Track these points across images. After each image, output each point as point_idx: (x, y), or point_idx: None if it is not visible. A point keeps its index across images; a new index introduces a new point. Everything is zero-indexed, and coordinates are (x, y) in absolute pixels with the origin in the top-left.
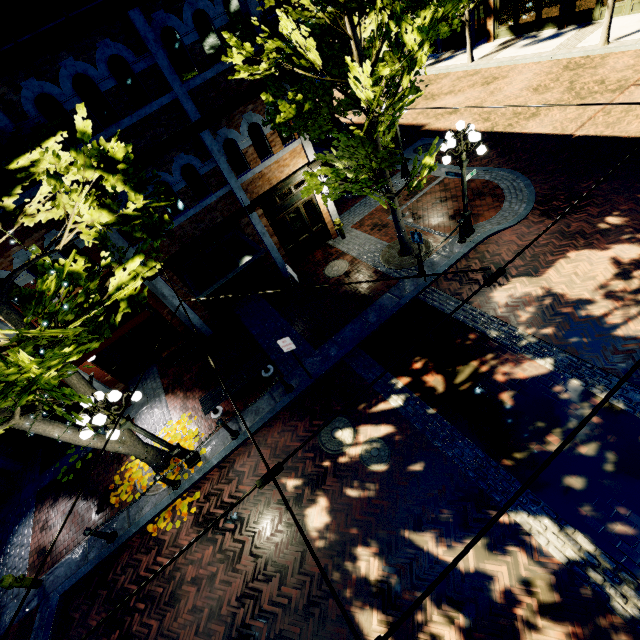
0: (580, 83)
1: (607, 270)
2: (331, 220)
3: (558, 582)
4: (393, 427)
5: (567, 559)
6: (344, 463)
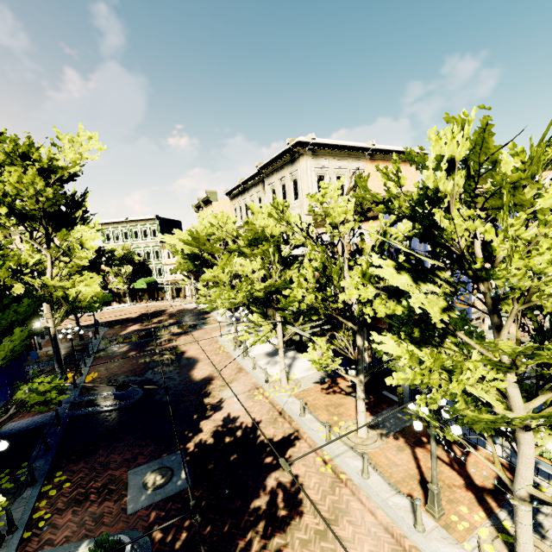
0: (84, 318)
1: (138, 326)
2: (34, 343)
3: (171, 336)
4: (129, 345)
5: (170, 335)
6: (127, 350)
